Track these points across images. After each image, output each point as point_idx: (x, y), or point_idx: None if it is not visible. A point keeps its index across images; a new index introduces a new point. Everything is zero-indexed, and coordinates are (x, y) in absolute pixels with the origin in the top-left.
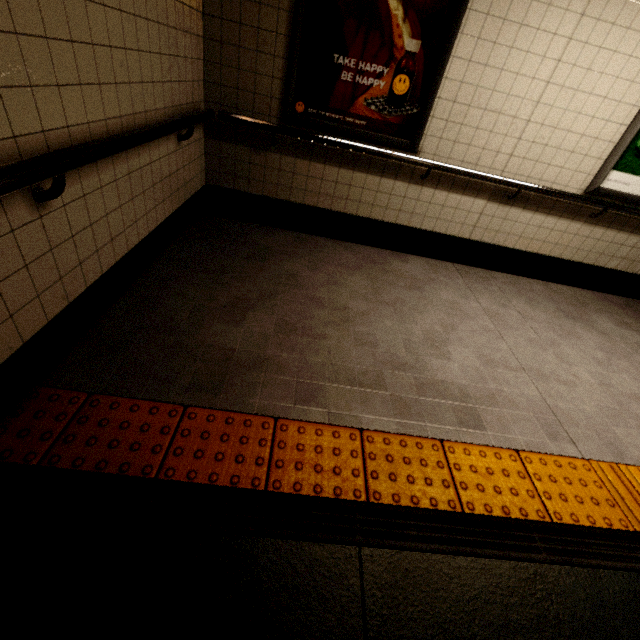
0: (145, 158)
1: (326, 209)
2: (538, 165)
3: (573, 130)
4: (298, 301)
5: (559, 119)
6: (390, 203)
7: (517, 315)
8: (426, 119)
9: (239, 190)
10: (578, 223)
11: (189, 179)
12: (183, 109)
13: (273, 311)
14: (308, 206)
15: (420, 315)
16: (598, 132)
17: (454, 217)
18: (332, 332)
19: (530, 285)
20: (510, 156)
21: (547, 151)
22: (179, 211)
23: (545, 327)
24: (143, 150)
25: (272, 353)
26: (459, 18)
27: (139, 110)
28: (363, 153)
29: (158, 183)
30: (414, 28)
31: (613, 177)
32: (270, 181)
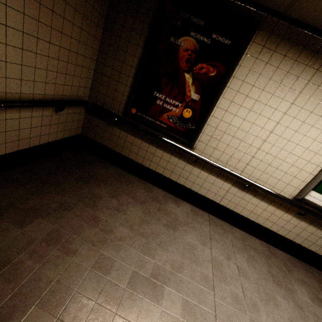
0: (14, 115)
1: (139, 163)
2: (264, 174)
3: (286, 161)
4: (82, 217)
5: (278, 153)
6: (175, 170)
7: (235, 269)
8: (199, 133)
9: (97, 141)
10: (290, 215)
11: (64, 130)
12: (66, 97)
13: (57, 221)
14: (130, 159)
15: (161, 251)
16: (303, 166)
17: (211, 188)
18: (84, 250)
19: (256, 244)
20: (247, 164)
21: (270, 168)
22: (48, 144)
23: (253, 287)
24: (12, 111)
25: (21, 259)
26: (221, 90)
27: (14, 92)
28: (161, 141)
29: (26, 129)
30: (197, 89)
31: (313, 194)
32: (113, 141)
